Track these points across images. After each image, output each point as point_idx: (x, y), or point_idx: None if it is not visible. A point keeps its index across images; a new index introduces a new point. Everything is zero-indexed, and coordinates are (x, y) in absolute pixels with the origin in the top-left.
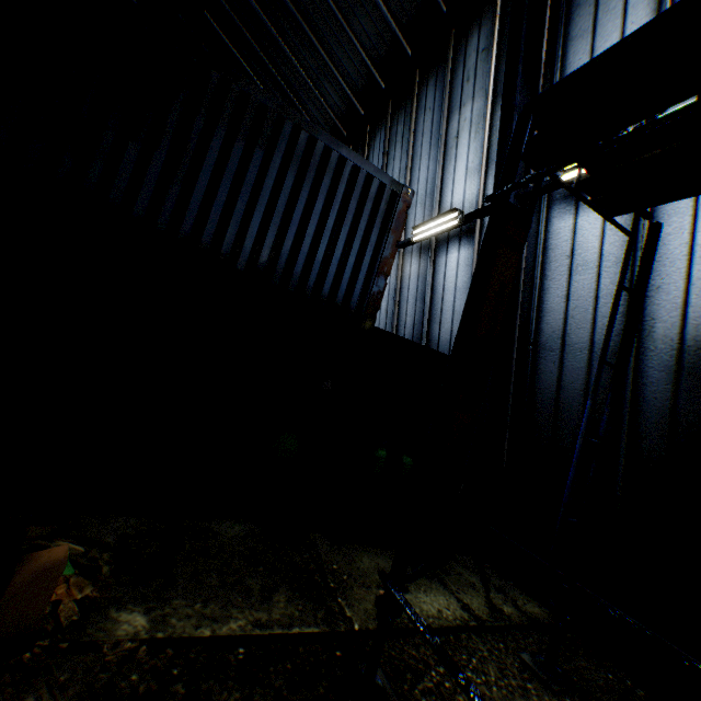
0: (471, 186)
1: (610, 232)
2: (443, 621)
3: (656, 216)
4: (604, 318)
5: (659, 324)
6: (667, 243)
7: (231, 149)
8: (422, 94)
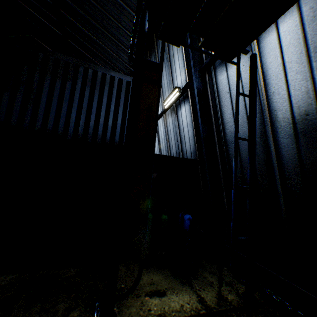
0: (183, 75)
1: (243, 72)
2: (181, 313)
3: (262, 55)
4: None
5: (279, 112)
6: (271, 67)
7: (55, 85)
8: (157, 43)
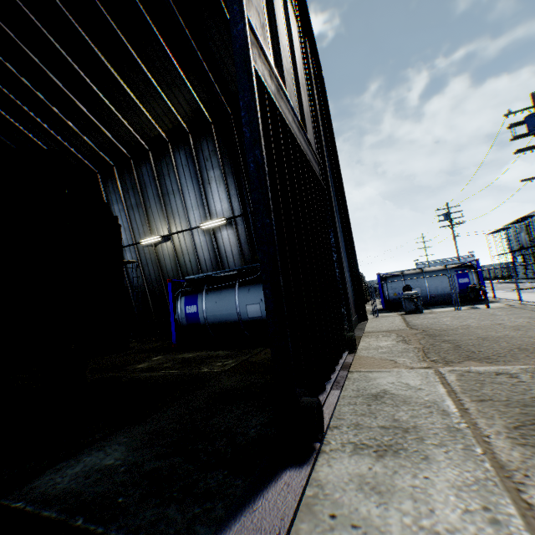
0: None
1: None
2: None
3: None
4: None
5: None
6: None
7: None
8: None
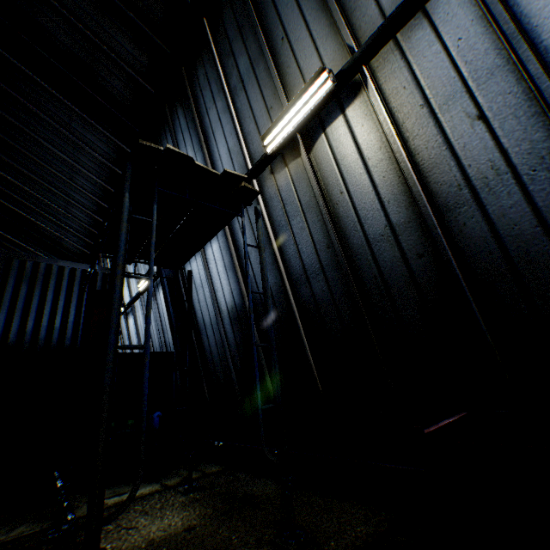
0: None
1: (200, 270)
2: (139, 495)
3: (208, 261)
4: (210, 308)
5: (222, 305)
6: (213, 271)
7: None
8: None
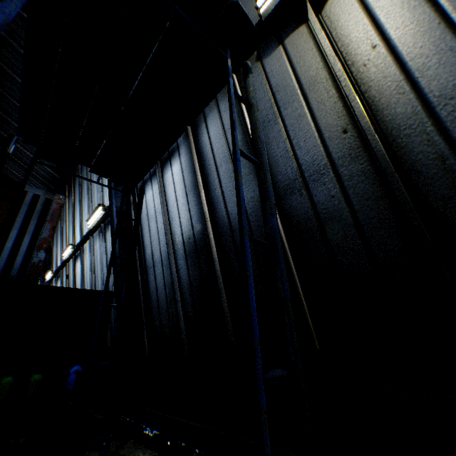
0: None
1: (156, 198)
2: None
3: (165, 186)
4: (162, 241)
5: (177, 236)
6: (170, 197)
7: None
8: None
